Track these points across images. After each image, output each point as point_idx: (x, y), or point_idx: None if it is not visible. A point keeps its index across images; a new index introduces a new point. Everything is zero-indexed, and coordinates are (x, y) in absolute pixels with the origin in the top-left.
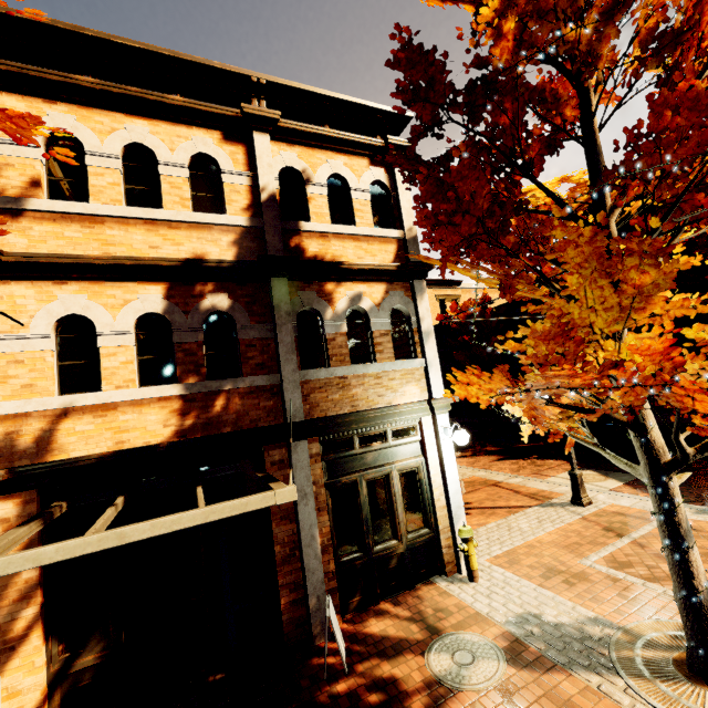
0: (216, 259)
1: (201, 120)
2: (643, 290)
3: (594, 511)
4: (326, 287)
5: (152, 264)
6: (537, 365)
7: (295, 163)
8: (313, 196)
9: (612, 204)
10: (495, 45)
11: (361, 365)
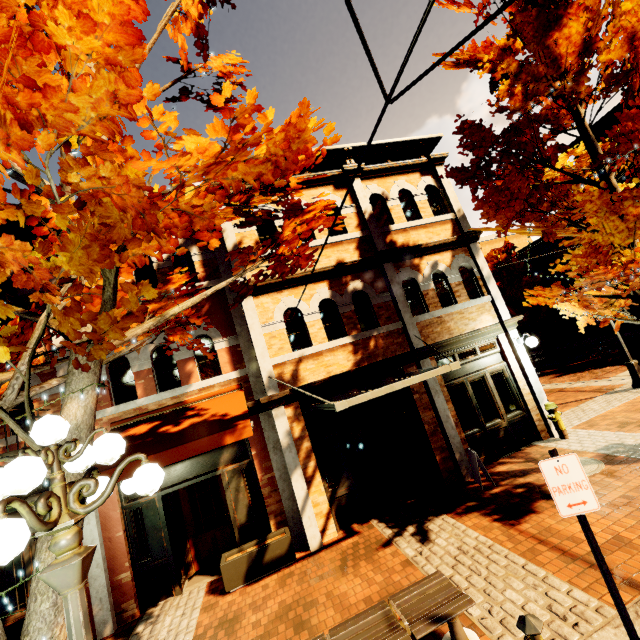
0: (351, 260)
1: (322, 182)
2: (639, 217)
3: None
4: (414, 262)
5: (320, 272)
6: (582, 273)
7: (377, 190)
8: (392, 207)
9: (609, 168)
10: (510, 100)
11: (449, 307)
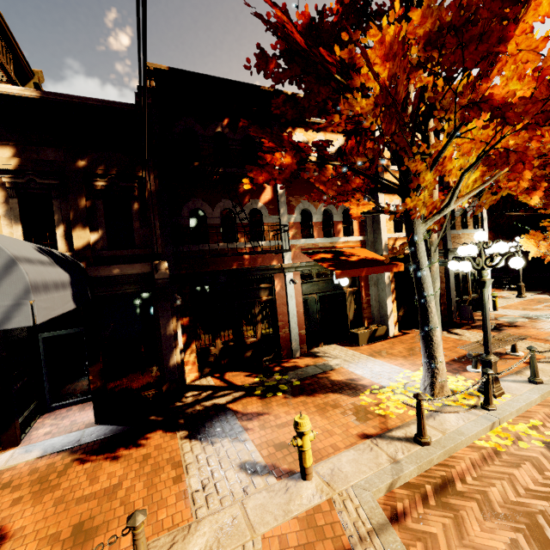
0: None
1: None
2: None
3: (529, 299)
4: None
5: None
6: None
7: None
8: None
9: None
10: None
11: (465, 230)
